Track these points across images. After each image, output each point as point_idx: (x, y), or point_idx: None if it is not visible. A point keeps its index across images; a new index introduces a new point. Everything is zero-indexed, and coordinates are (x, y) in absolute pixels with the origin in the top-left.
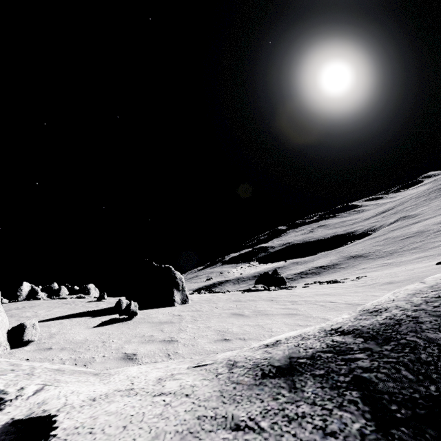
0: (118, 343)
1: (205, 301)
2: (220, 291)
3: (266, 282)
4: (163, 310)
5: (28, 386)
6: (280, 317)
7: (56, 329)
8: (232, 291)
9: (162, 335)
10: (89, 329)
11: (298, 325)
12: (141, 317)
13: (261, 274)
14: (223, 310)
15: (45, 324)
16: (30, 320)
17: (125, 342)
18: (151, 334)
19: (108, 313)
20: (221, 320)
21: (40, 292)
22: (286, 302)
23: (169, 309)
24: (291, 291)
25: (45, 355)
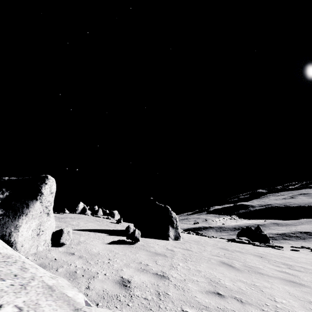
0: (119, 264)
1: (194, 242)
2: (205, 235)
3: (248, 235)
4: (159, 241)
5: (6, 306)
6: (279, 282)
7: (83, 238)
8: (216, 238)
9: (156, 267)
10: (104, 244)
11: (310, 302)
12: (142, 243)
13: (243, 228)
14: (211, 255)
15: (79, 232)
16: (67, 227)
17: (125, 264)
18: (146, 263)
19: (120, 234)
20: (211, 266)
21: (87, 210)
22: (279, 263)
23: (164, 242)
24: (280, 252)
25: (67, 259)
